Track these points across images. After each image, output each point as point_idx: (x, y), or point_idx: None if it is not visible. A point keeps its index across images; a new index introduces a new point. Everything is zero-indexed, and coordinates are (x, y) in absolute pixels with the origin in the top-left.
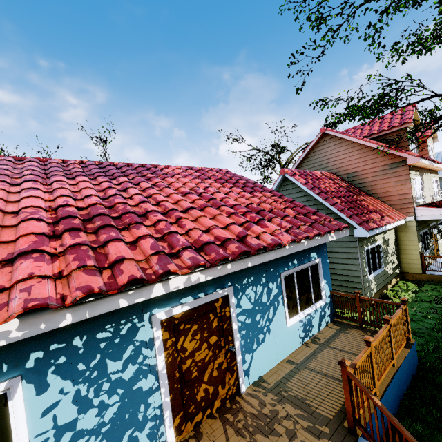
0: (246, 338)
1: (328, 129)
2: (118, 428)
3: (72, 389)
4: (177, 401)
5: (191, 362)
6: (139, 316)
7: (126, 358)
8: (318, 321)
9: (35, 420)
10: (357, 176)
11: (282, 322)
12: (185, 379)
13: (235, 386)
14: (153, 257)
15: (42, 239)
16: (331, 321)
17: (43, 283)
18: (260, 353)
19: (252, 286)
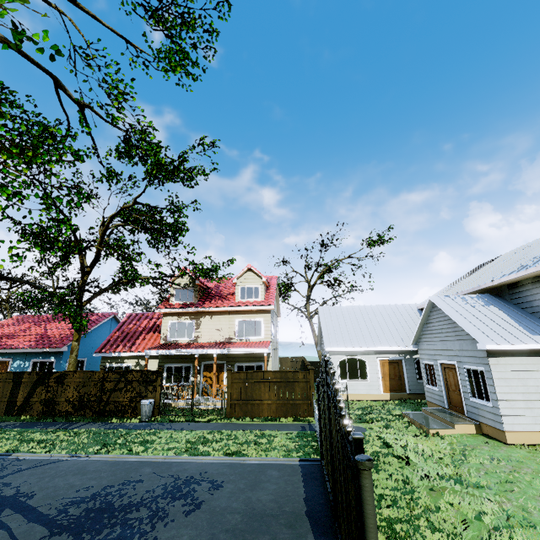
0: None
1: None
2: None
3: None
4: None
5: None
6: None
7: None
8: None
9: None
10: None
11: None
12: None
13: None
14: None
15: None
16: None
17: None
18: None
19: (20, 360)
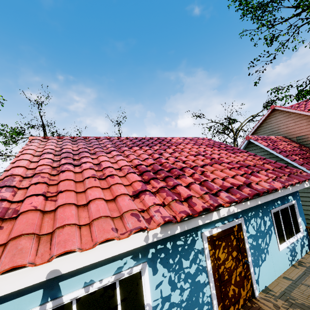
0: (254, 256)
1: (277, 106)
2: (190, 306)
3: (167, 275)
4: (218, 294)
5: (223, 268)
6: (195, 233)
7: (191, 259)
8: (299, 249)
9: (153, 290)
10: (305, 138)
11: (276, 247)
12: (221, 279)
13: (251, 290)
14: (205, 195)
15: (143, 184)
16: (309, 250)
17: (162, 208)
18: (264, 269)
19: (254, 218)
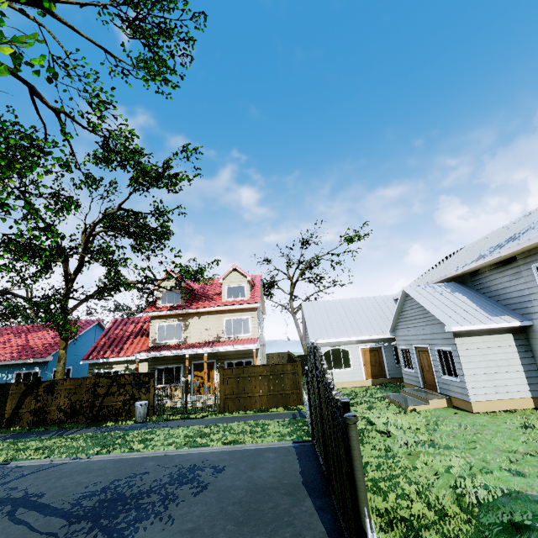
0: None
1: None
2: None
3: None
4: None
5: None
6: None
7: None
8: None
9: None
10: None
11: None
12: None
13: None
14: None
15: None
16: None
17: None
18: None
19: (1, 373)
